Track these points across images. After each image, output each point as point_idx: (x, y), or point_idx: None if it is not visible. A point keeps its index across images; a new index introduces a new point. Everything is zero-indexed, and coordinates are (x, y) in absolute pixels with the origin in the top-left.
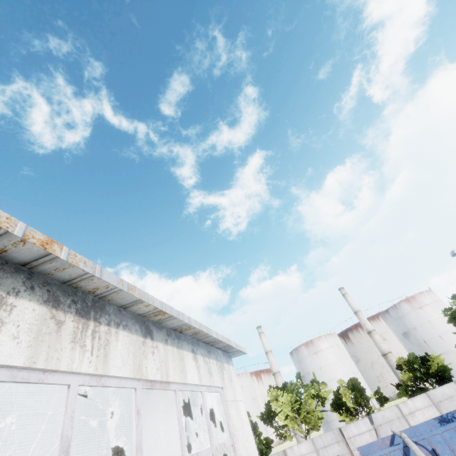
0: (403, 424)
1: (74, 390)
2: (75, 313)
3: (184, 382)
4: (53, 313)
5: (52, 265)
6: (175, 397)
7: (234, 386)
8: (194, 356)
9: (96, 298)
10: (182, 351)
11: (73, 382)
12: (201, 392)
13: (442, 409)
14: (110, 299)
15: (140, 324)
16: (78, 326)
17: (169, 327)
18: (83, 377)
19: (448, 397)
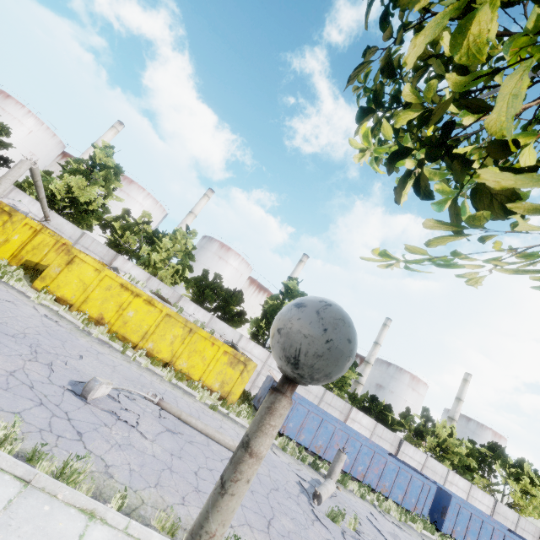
0: None
1: None
2: None
3: None
4: None
5: None
6: None
7: None
8: None
9: None
10: None
11: None
12: None
13: None
14: None
15: None
16: None
17: None
18: None
19: None
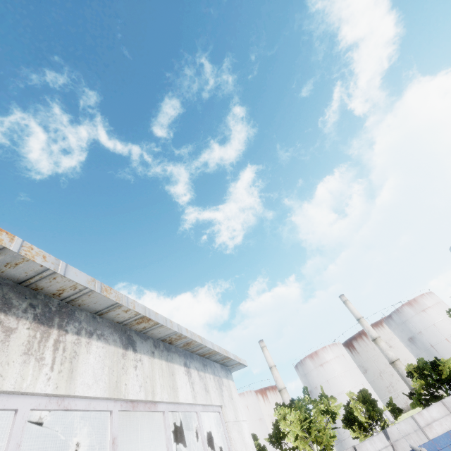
0: (421, 437)
1: (23, 416)
2: (32, 319)
3: (174, 402)
4: (1, 319)
5: (0, 259)
6: (164, 420)
7: (235, 404)
8: (186, 370)
9: (63, 303)
10: (172, 365)
11: (22, 406)
12: (197, 412)
13: None
14: (80, 304)
15: (120, 334)
16: (35, 335)
17: (157, 337)
18: (38, 399)
19: None
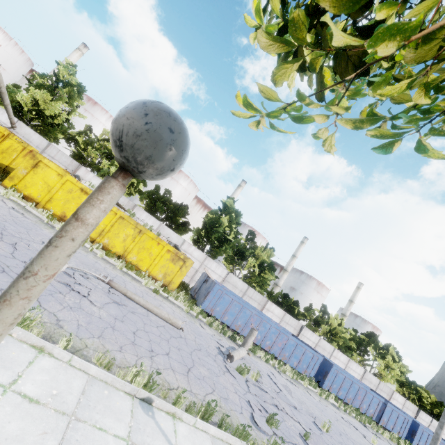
0: None
1: None
2: None
3: None
4: None
5: None
6: None
7: None
8: None
9: None
10: None
11: None
12: None
13: None
14: None
15: None
16: None
17: None
18: None
19: None
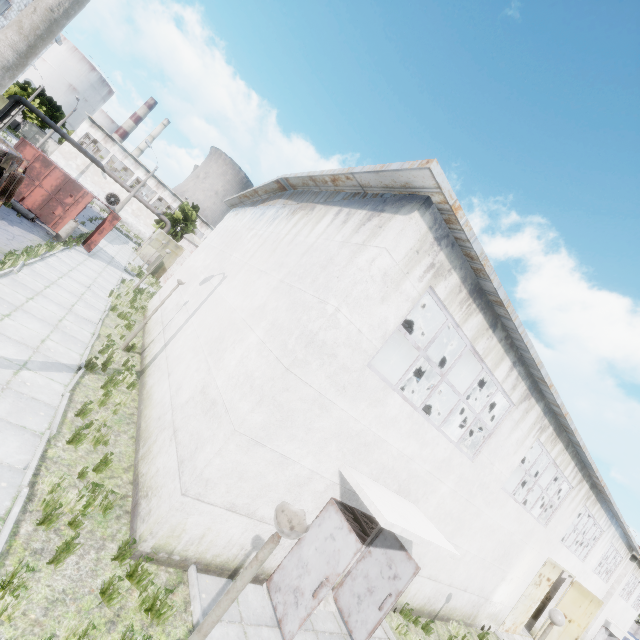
0: None
1: None
2: None
3: None
4: None
5: None
6: None
7: None
8: None
9: None
10: None
11: None
12: None
13: None
14: None
15: None
16: None
17: None
18: None
19: None
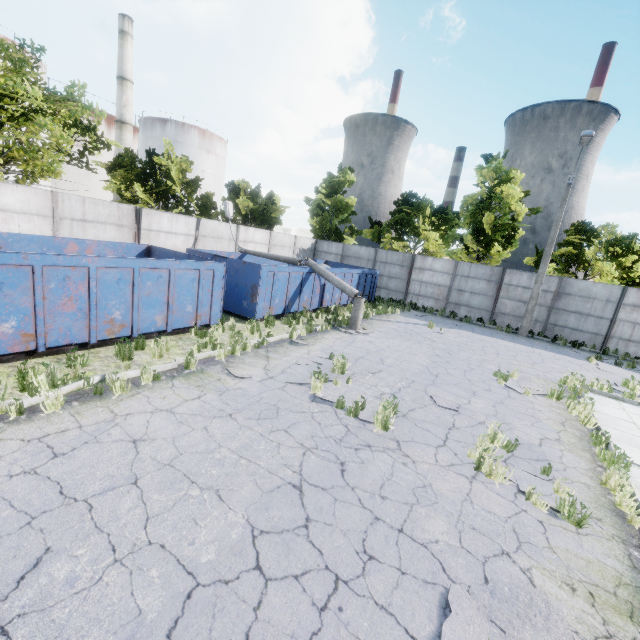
0: (231, 248)
1: None
2: None
3: None
4: None
5: None
6: None
7: None
8: None
9: None
10: None
11: None
12: None
13: (272, 252)
14: None
15: None
16: None
17: None
18: None
19: (283, 245)
